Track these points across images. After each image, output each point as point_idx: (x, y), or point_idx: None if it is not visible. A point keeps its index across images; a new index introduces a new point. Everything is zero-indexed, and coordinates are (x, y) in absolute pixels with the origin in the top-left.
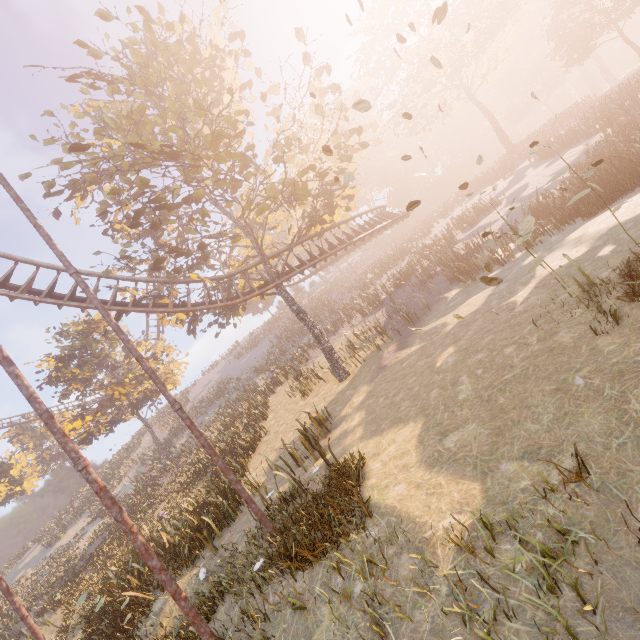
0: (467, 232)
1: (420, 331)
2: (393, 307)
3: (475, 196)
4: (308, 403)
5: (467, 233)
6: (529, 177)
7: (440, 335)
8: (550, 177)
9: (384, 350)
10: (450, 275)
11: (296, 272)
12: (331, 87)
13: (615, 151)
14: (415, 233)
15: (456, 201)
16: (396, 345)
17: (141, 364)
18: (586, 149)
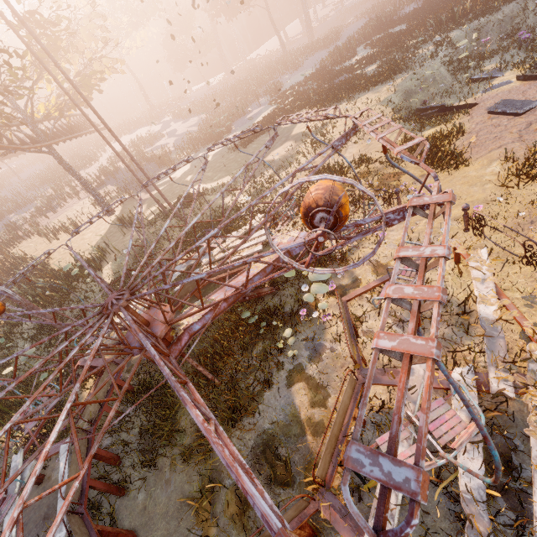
0: (149, 148)
1: (157, 185)
2: (119, 183)
3: (136, 131)
4: (85, 233)
5: (150, 148)
6: (175, 126)
7: (176, 179)
8: (188, 128)
9: (136, 197)
10: (160, 163)
11: (63, 139)
12: (103, 28)
13: (216, 122)
14: (90, 148)
15: (122, 131)
16: (144, 193)
17: (106, 139)
18: (200, 120)
